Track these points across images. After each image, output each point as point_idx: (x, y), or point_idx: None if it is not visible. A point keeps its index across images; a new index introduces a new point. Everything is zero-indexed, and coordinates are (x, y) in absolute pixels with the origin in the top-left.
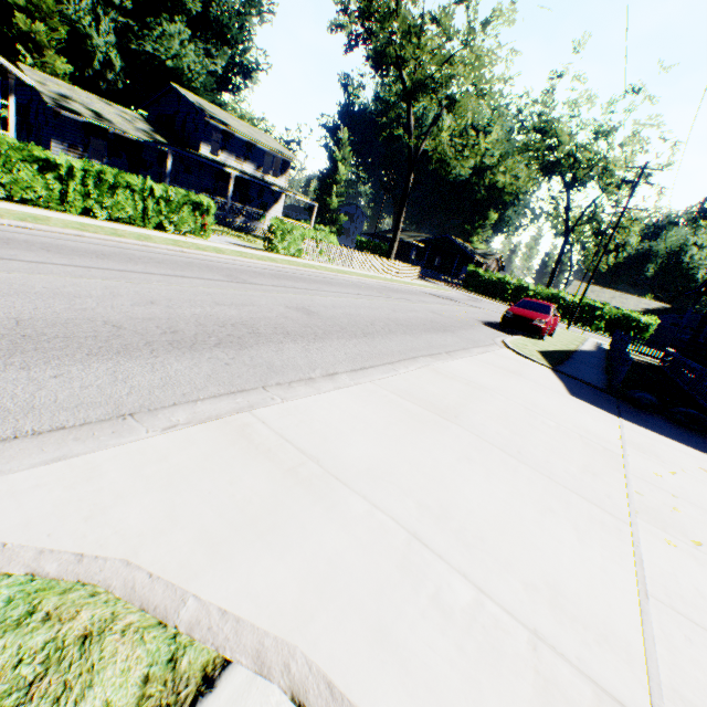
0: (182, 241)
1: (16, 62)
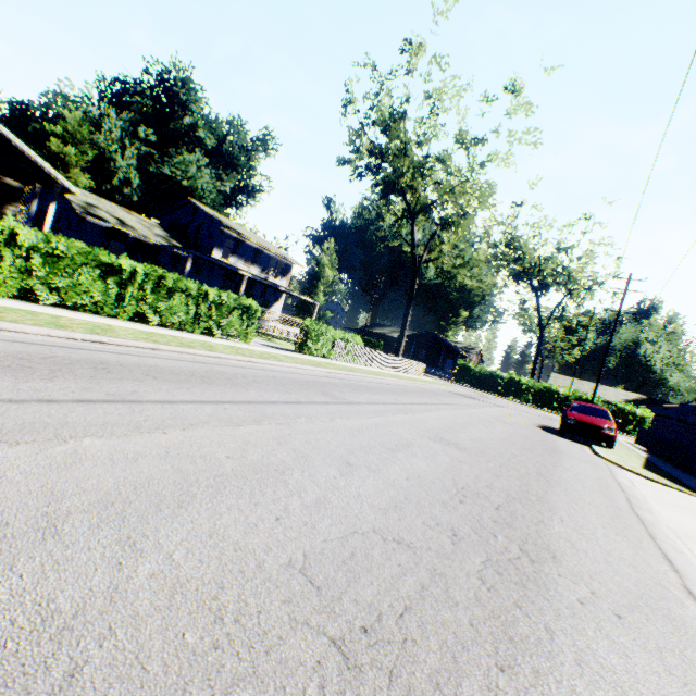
0: (236, 347)
1: None
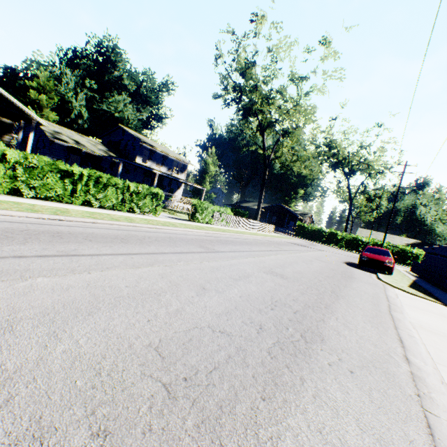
0: (149, 219)
1: None
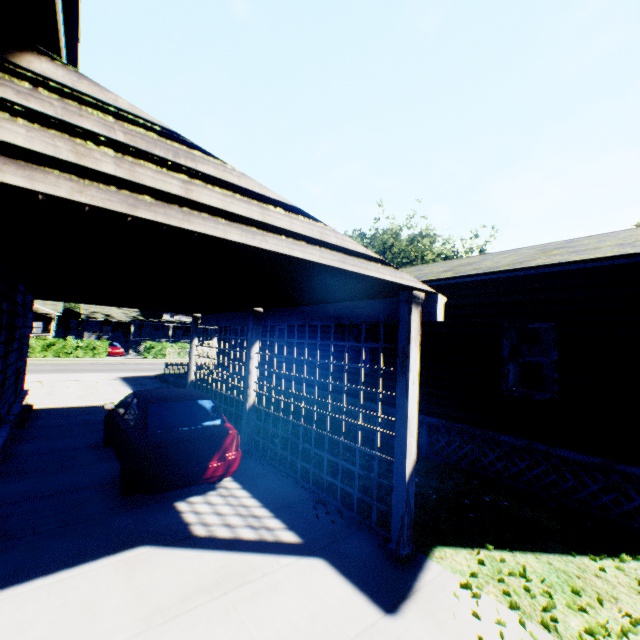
0: (79, 359)
1: None
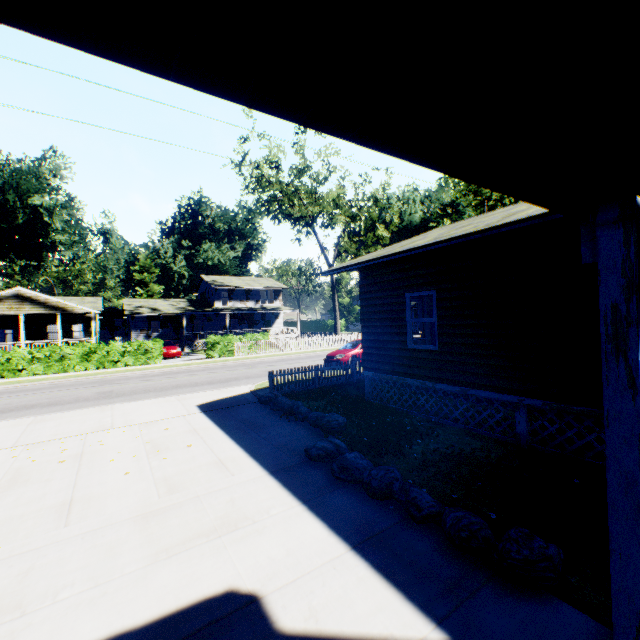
0: (128, 369)
1: (136, 295)
